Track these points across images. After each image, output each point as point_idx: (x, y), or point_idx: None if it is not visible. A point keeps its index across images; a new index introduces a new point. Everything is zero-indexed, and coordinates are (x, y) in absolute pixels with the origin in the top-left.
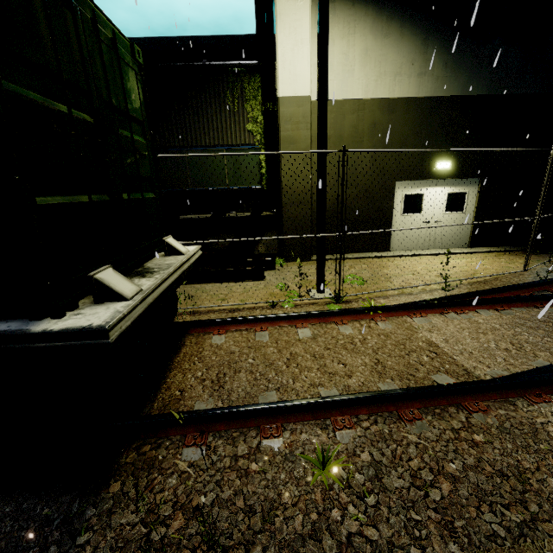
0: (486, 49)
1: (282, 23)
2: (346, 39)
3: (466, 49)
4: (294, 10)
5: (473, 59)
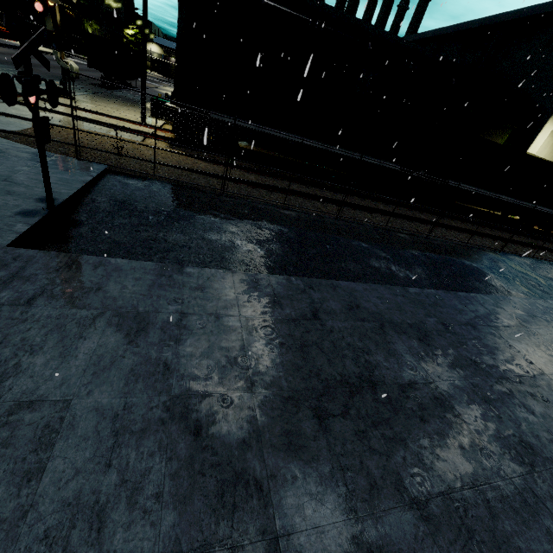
0: None
1: (544, 130)
2: (552, 138)
3: None
4: (549, 128)
5: None
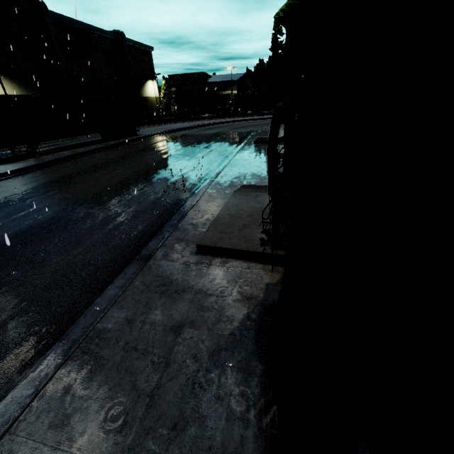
0: (27, 85)
1: None
2: None
3: (22, 84)
4: None
5: (25, 87)
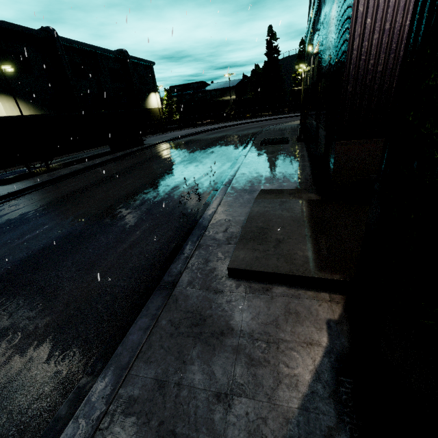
0: (41, 105)
1: None
2: (8, 103)
3: (37, 105)
4: None
5: (39, 107)
